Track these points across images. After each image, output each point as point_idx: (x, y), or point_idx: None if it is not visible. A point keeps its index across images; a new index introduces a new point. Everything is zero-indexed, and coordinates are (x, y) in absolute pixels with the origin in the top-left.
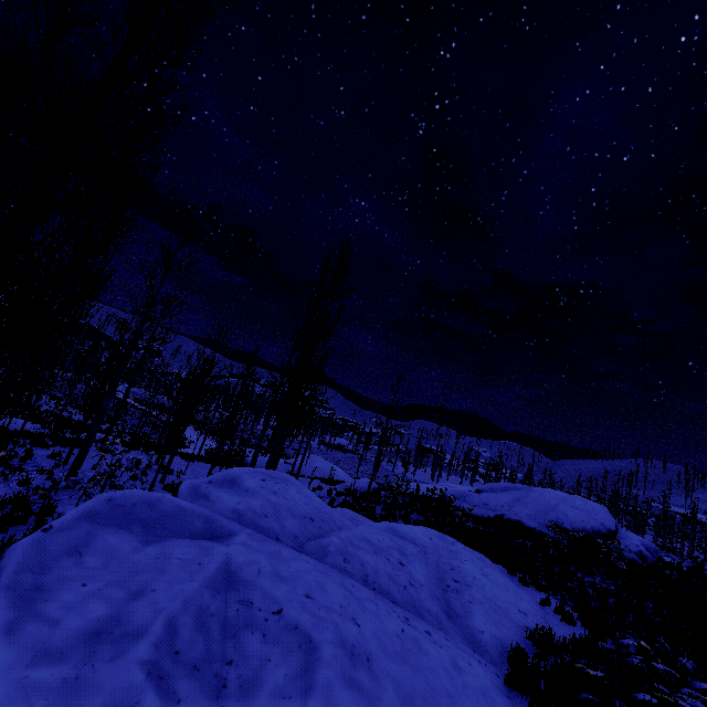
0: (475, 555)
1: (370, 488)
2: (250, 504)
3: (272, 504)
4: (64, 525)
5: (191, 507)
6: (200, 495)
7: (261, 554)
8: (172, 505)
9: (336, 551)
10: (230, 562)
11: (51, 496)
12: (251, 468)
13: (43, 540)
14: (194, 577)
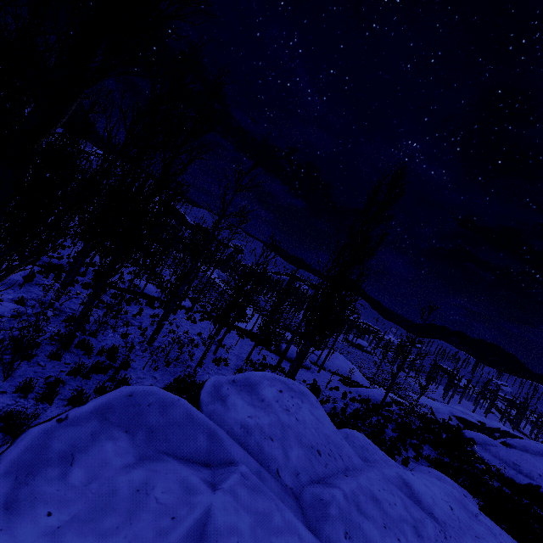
0: (505, 540)
1: (383, 403)
2: (260, 420)
3: (281, 424)
4: (78, 418)
5: (200, 418)
6: (219, 396)
7: (247, 514)
8: (183, 412)
9: (337, 517)
10: (208, 522)
11: (129, 354)
12: (272, 374)
13: (52, 433)
14: (158, 542)
